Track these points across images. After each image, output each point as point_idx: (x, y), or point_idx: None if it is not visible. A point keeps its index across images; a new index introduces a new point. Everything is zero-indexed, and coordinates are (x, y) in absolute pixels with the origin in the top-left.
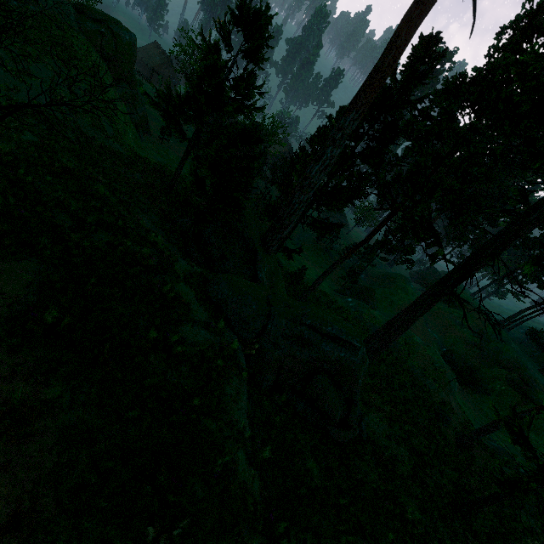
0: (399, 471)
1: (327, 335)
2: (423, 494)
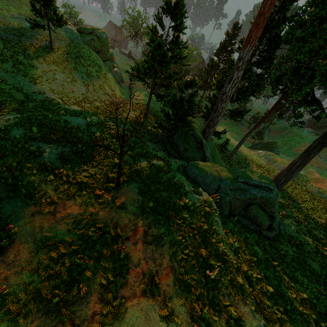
0: (307, 249)
1: (253, 185)
2: (323, 260)
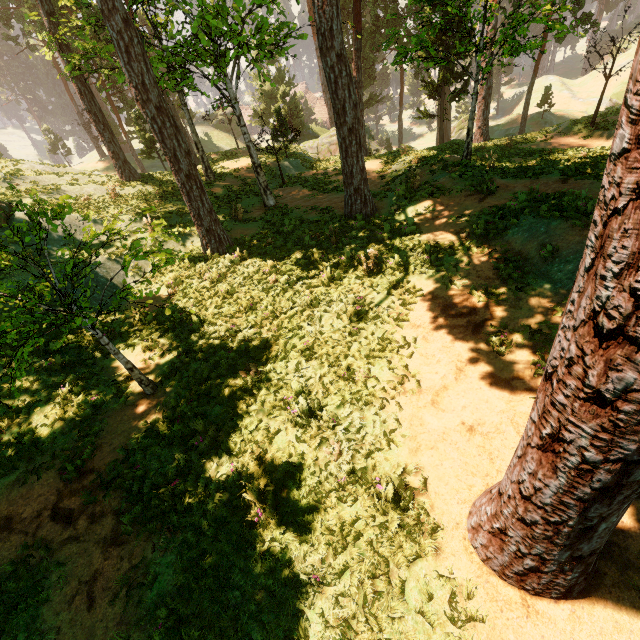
0: None
1: None
2: None
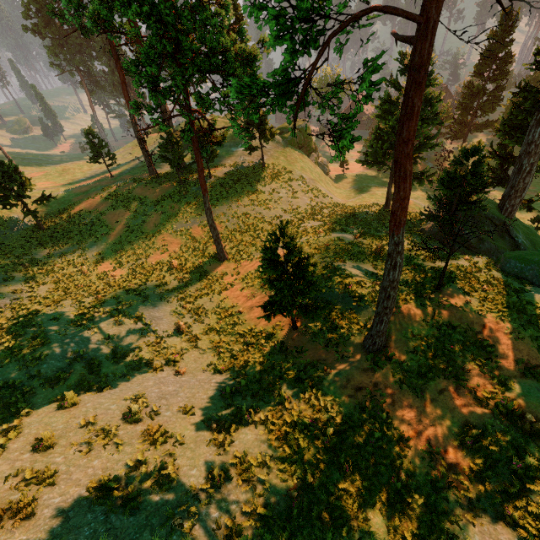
0: None
1: None
2: None
